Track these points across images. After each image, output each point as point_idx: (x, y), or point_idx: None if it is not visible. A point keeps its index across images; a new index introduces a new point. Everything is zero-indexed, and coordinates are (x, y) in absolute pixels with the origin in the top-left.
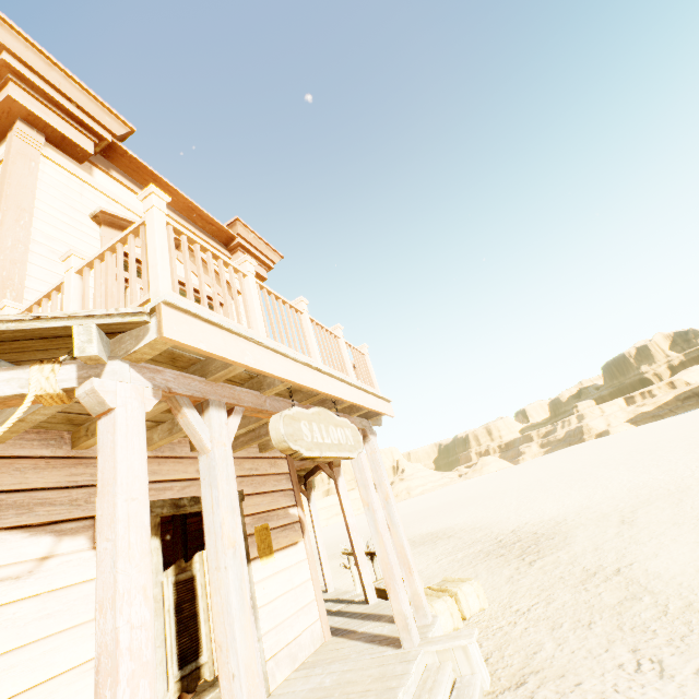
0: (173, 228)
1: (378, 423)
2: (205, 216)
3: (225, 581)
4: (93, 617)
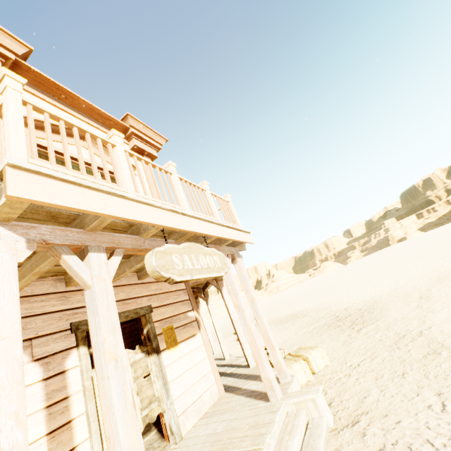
0: (33, 107)
1: (243, 249)
2: (103, 114)
3: (108, 388)
4: (37, 410)
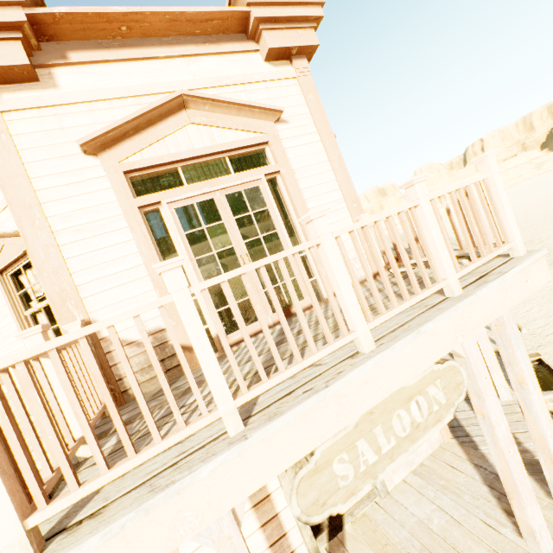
0: None
1: None
2: (194, 16)
3: None
4: None
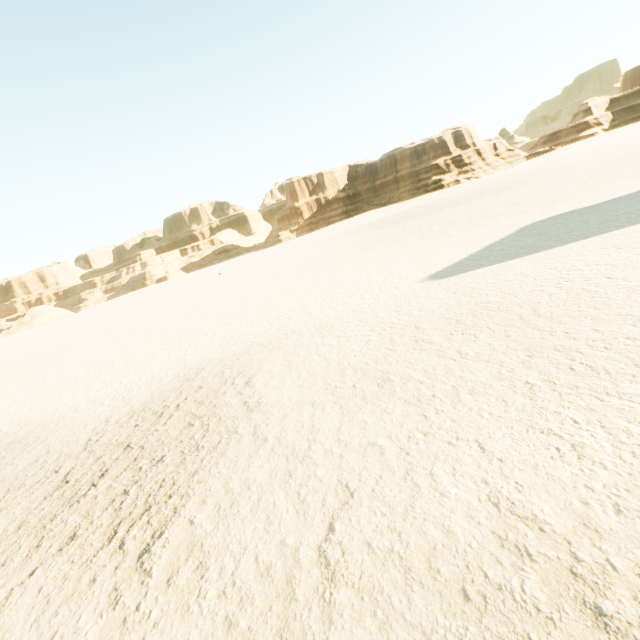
0: None
1: None
2: None
3: None
4: None
